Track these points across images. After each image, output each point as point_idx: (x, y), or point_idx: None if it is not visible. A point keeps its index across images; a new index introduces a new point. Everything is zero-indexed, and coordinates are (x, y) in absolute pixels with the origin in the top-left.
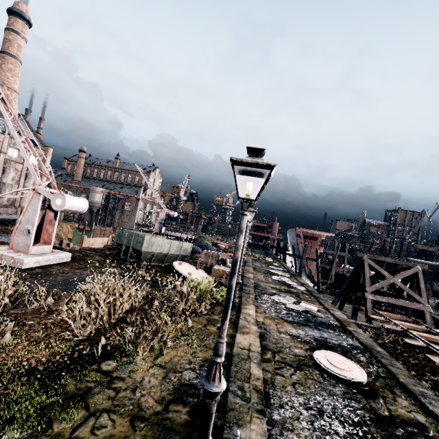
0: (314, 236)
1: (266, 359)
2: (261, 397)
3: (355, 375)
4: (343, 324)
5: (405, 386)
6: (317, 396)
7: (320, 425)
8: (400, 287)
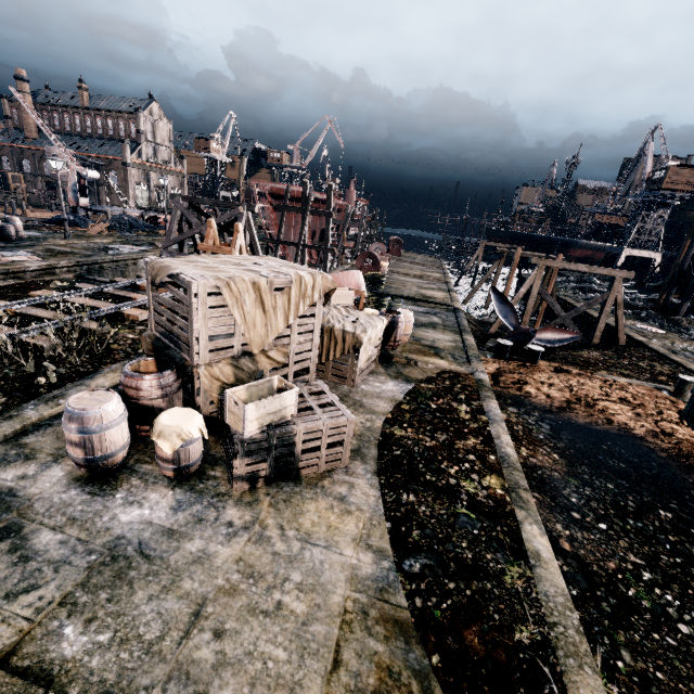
0: (297, 197)
1: None
2: None
3: None
4: None
5: None
6: None
7: None
8: None
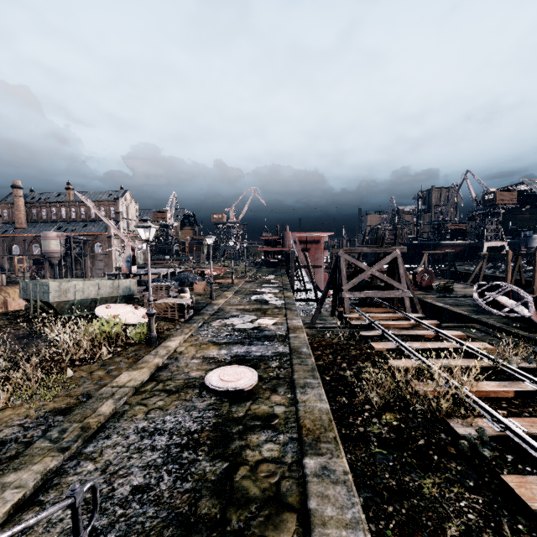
0: (316, 240)
1: (141, 391)
2: (82, 434)
3: (239, 384)
4: (288, 332)
5: (294, 382)
6: (168, 416)
7: (139, 445)
8: (379, 278)
